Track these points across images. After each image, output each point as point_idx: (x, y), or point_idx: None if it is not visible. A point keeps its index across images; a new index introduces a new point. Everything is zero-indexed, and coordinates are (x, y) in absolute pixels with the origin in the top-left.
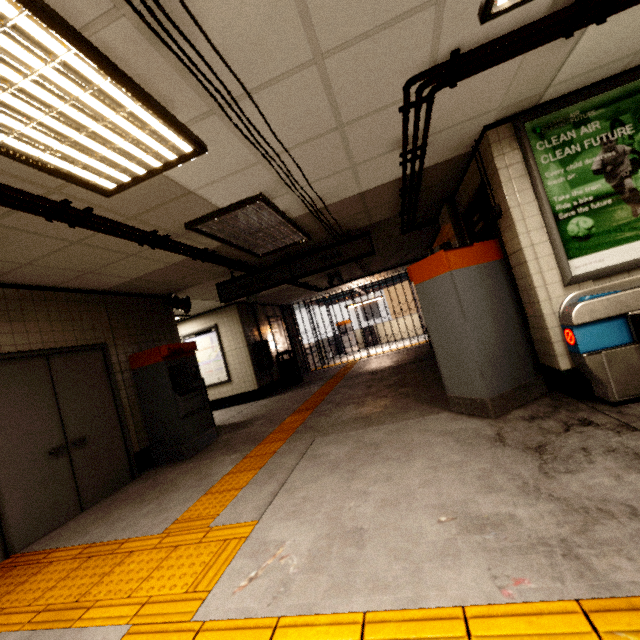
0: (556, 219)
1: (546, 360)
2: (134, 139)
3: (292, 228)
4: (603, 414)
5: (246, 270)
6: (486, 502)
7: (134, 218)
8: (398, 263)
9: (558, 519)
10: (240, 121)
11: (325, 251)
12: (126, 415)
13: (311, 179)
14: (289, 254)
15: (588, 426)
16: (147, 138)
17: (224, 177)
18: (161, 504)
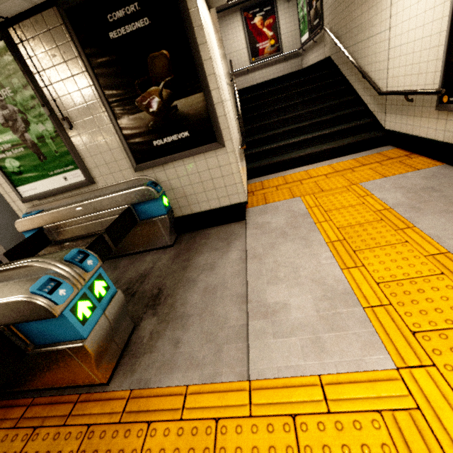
0: None
1: None
2: None
3: None
4: None
5: None
6: None
7: None
8: None
9: None
10: None
11: None
12: None
13: None
14: None
15: None
16: None
17: None
18: None
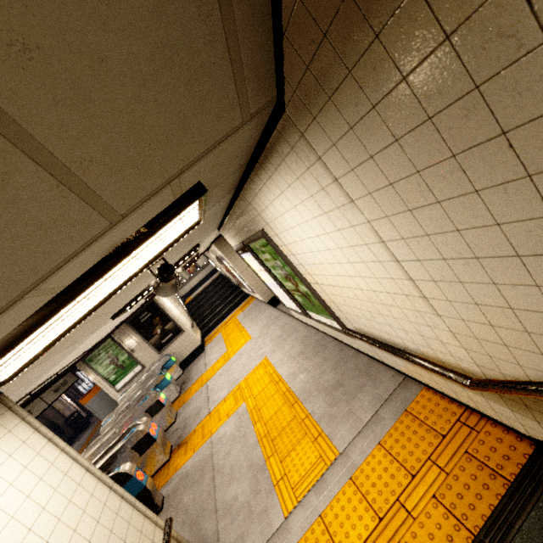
0: (106, 379)
1: None
2: None
3: None
4: None
5: None
6: None
7: None
8: None
9: None
10: None
11: None
12: None
13: None
14: None
15: None
16: None
17: None
18: None
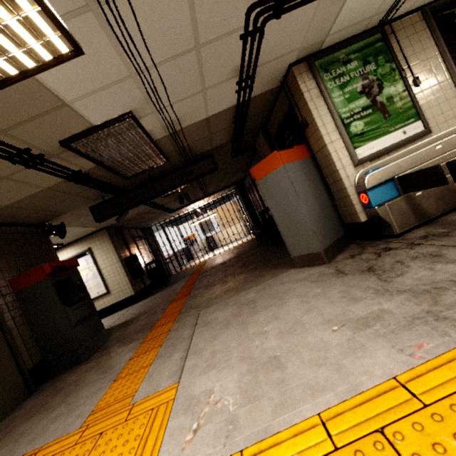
0: (343, 124)
1: (349, 219)
2: (3, 25)
3: (155, 149)
4: (394, 242)
5: (115, 193)
6: (358, 308)
7: (5, 132)
8: (226, 185)
9: (414, 301)
10: (116, 22)
11: (180, 171)
12: (13, 336)
13: (172, 100)
14: (151, 177)
15: (390, 250)
16: (19, 26)
17: (98, 89)
18: (70, 404)
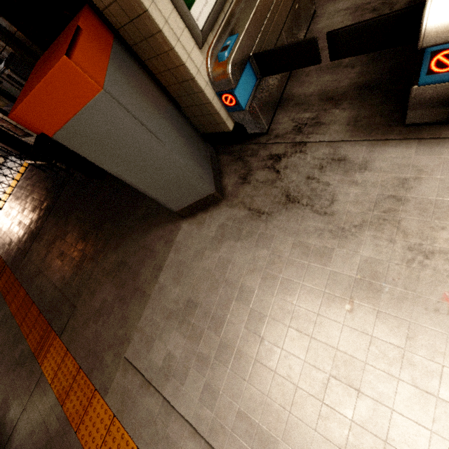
0: None
1: (211, 129)
2: None
3: None
4: (272, 144)
5: None
6: (341, 267)
7: None
8: None
9: (385, 238)
10: None
11: None
12: None
13: None
14: None
15: (281, 159)
16: None
17: None
18: None
